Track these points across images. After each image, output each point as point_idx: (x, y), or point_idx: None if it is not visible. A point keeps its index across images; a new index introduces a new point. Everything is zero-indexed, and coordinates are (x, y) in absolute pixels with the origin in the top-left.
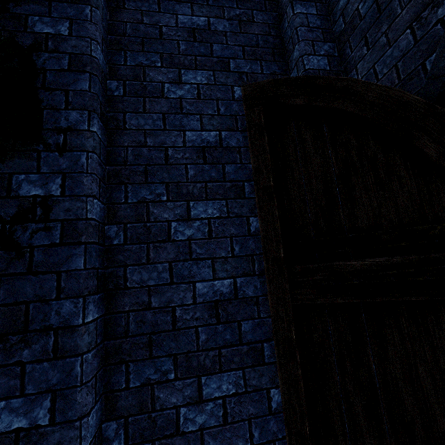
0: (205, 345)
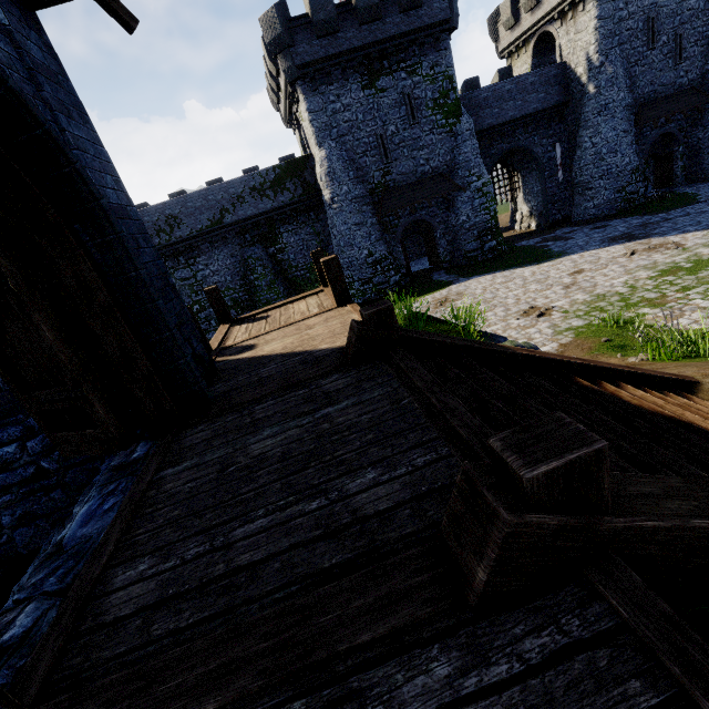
0: None
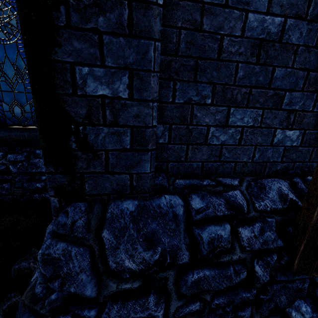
0: (240, 81)
